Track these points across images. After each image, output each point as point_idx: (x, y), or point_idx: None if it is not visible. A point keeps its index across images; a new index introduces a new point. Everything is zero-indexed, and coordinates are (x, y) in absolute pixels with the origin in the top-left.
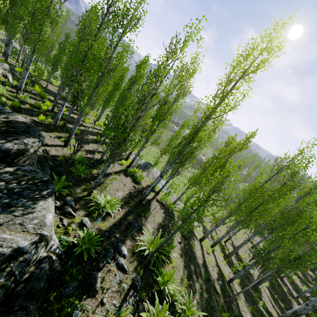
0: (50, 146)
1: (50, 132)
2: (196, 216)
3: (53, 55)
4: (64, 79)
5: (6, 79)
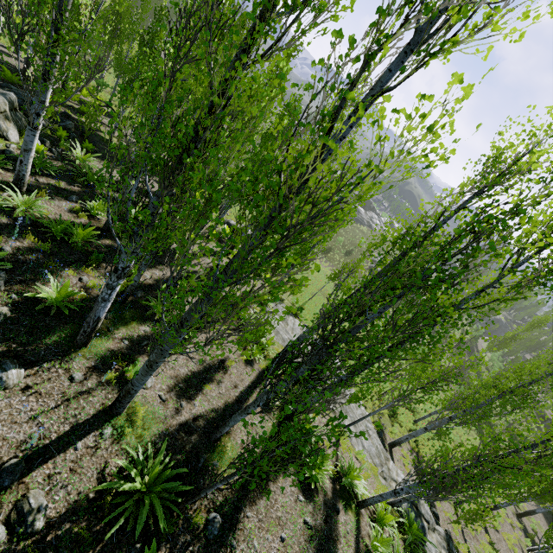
0: (54, 455)
1: (75, 350)
2: (429, 510)
3: (131, 59)
4: (112, 216)
5: (1, 136)
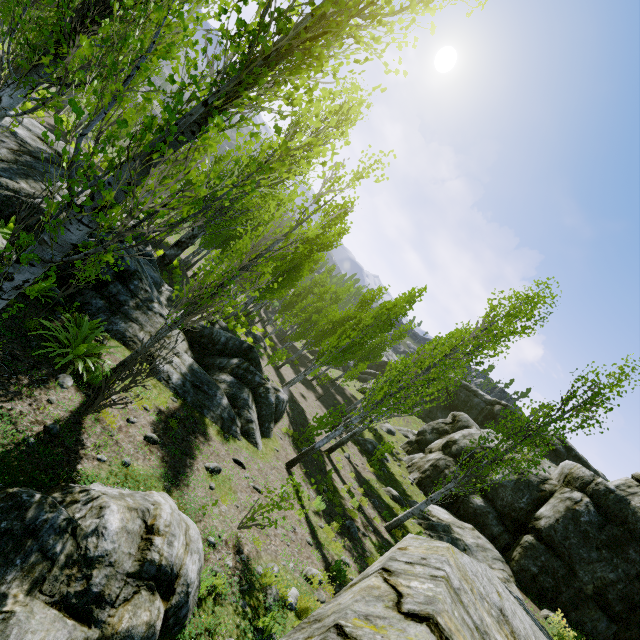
0: None
1: None
2: None
3: None
4: None
5: None
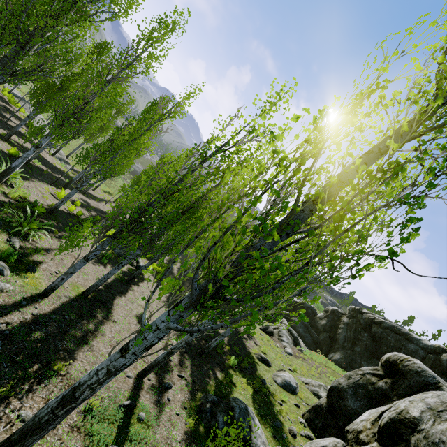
0: None
1: None
2: (63, 153)
3: None
4: None
5: None
